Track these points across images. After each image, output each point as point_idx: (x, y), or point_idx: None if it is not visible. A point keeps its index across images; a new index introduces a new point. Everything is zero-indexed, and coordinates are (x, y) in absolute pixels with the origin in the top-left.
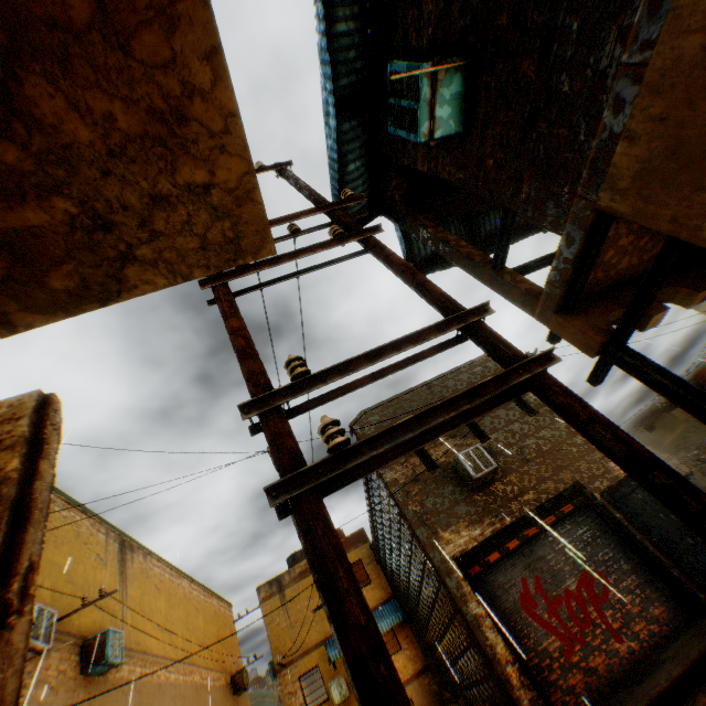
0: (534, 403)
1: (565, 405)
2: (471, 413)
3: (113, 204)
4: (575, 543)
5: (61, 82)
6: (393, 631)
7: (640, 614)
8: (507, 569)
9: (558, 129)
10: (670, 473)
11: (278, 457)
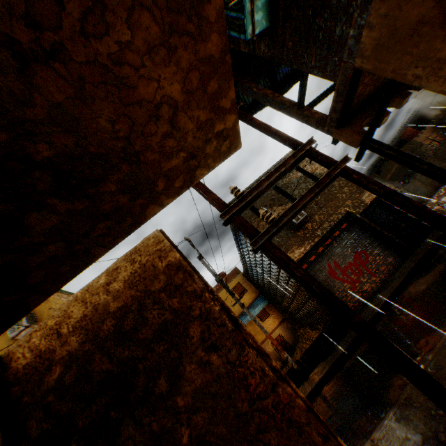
0: (319, 175)
1: (357, 179)
2: (317, 192)
3: (195, 149)
4: (350, 241)
5: (187, 111)
6: (262, 311)
7: (383, 263)
8: (320, 262)
9: (330, 23)
10: (400, 196)
11: (247, 231)
